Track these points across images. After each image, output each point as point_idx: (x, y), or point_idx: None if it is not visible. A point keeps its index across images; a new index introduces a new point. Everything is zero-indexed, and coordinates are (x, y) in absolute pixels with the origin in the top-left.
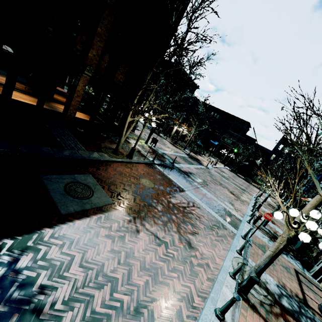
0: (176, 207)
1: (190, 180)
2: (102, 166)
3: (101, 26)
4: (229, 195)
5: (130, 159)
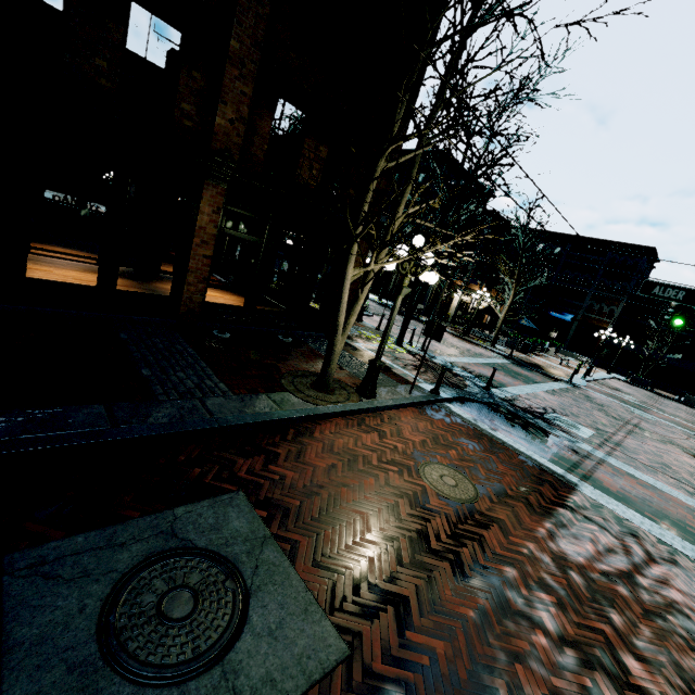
0: (601, 586)
1: (562, 436)
2: (286, 443)
3: (240, 35)
4: None
5: (369, 400)
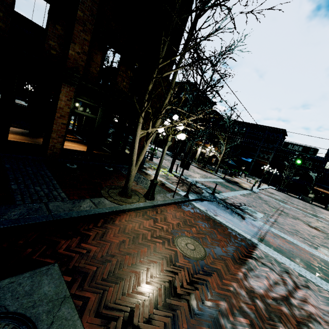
0: (273, 308)
1: (249, 217)
2: (96, 228)
3: (83, 9)
4: (313, 233)
5: (150, 201)
